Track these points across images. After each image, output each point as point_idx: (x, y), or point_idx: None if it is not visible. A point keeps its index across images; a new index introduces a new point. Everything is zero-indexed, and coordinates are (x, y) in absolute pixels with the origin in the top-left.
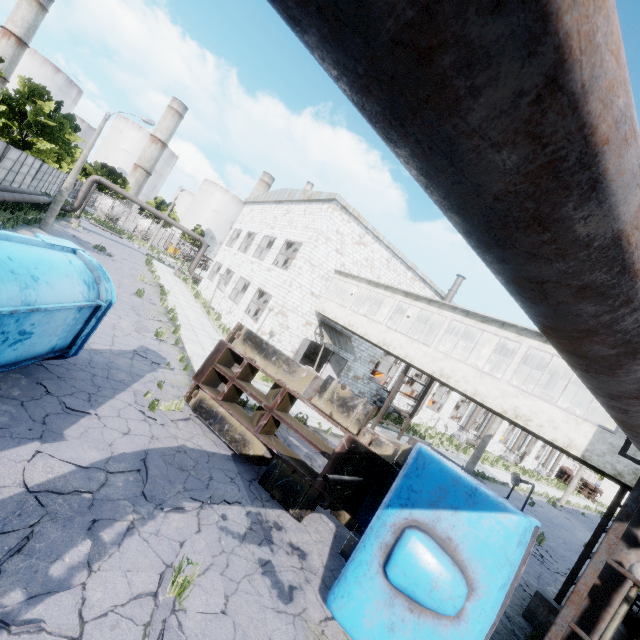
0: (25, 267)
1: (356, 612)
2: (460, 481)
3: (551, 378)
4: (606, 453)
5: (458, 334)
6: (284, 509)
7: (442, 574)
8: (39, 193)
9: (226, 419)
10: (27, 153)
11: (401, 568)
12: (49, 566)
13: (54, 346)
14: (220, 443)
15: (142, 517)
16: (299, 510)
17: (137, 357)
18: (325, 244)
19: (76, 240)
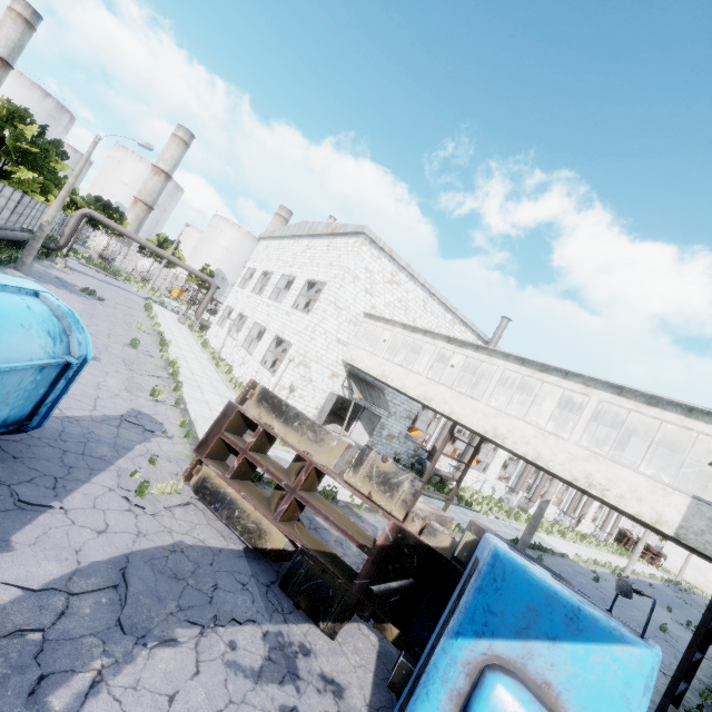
0: None
1: None
2: (556, 598)
3: (622, 435)
4: (705, 531)
5: (509, 385)
6: (312, 622)
7: None
8: (18, 229)
9: (236, 503)
10: (4, 183)
11: None
12: None
13: (6, 418)
14: (229, 534)
15: (115, 661)
16: (332, 623)
17: (125, 424)
18: (353, 283)
19: (60, 282)
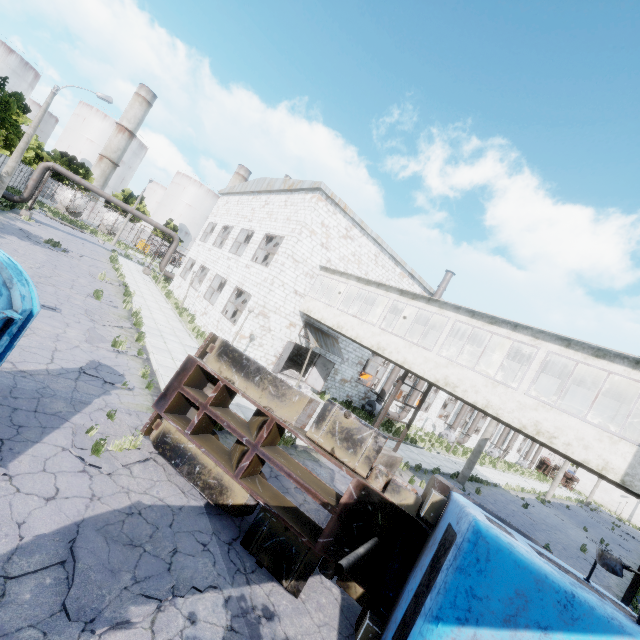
0: None
1: None
2: (547, 583)
3: (562, 383)
4: None
5: (456, 335)
6: (275, 580)
7: None
8: None
9: (197, 458)
10: None
11: None
12: None
13: None
14: (190, 489)
15: None
16: (295, 581)
17: (84, 377)
18: (309, 238)
19: (24, 234)
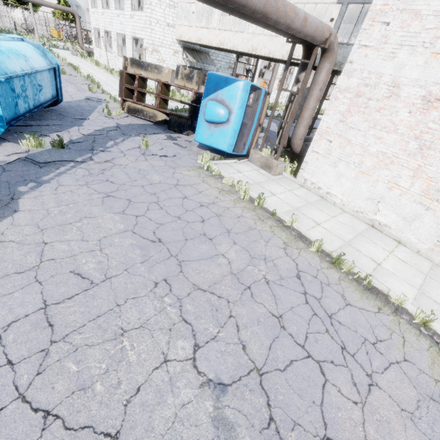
0: (18, 51)
1: (201, 136)
2: (222, 77)
3: None
4: None
5: None
6: (181, 134)
7: (219, 110)
8: None
9: (143, 110)
10: None
11: (208, 114)
12: (105, 145)
13: (52, 95)
14: (146, 122)
15: (126, 138)
16: (186, 132)
17: (88, 101)
18: None
19: None
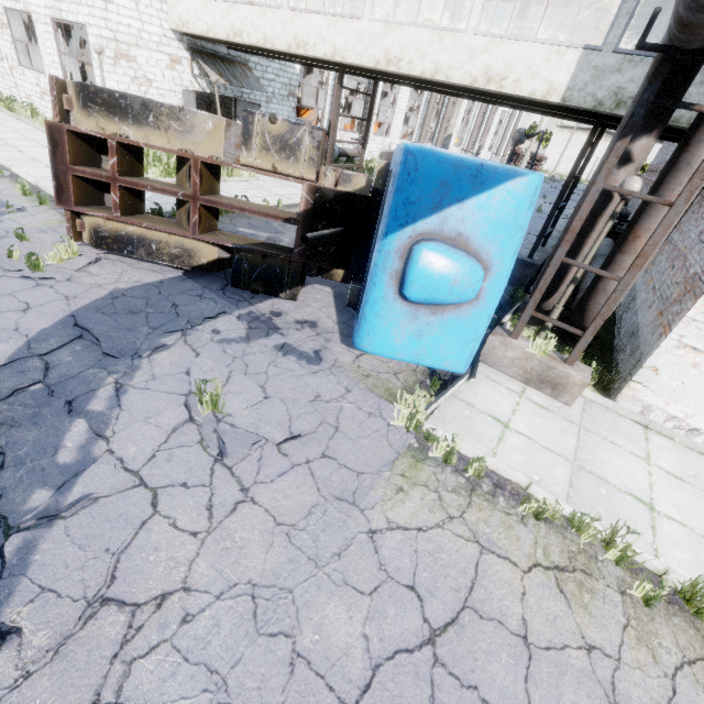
0: None
1: (385, 339)
2: (463, 165)
3: (522, 8)
4: (589, 83)
5: None
6: (274, 297)
7: (460, 270)
8: None
9: (146, 238)
10: None
11: (418, 284)
12: (54, 459)
13: None
14: (160, 269)
15: (124, 374)
16: (290, 291)
17: None
18: None
19: None
